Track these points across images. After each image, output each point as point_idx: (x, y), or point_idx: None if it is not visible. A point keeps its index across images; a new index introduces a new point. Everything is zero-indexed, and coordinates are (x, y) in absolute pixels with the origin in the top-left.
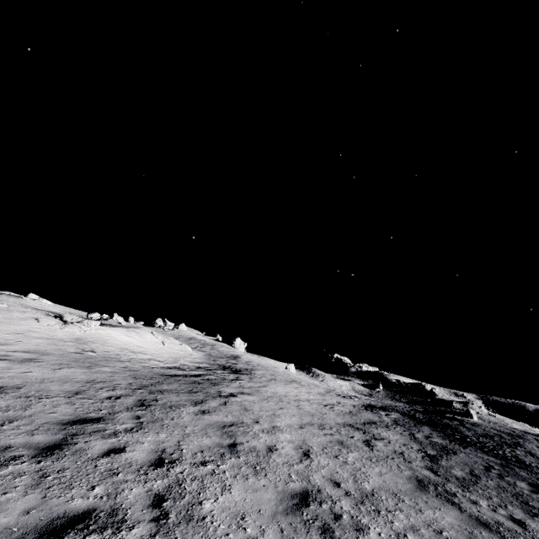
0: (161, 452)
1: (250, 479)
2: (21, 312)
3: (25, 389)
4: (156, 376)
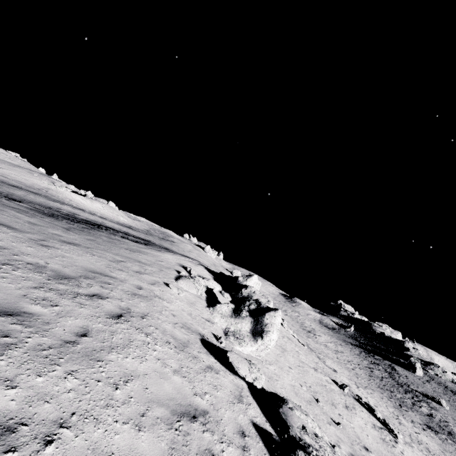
0: None
1: None
2: (41, 178)
3: None
4: (53, 199)
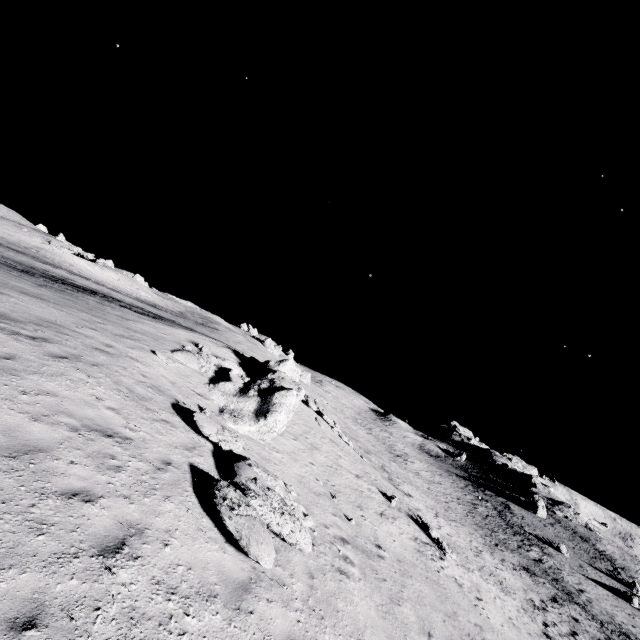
0: None
1: None
2: (32, 235)
3: None
4: (45, 261)
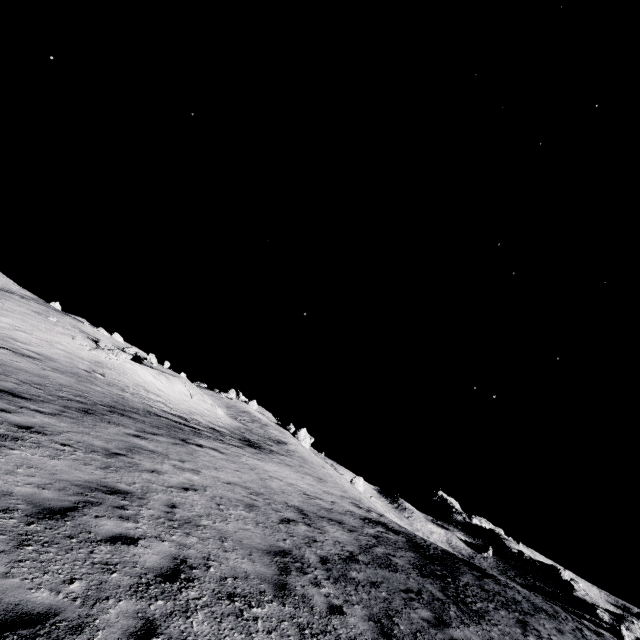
0: (39, 426)
1: (88, 466)
2: (65, 328)
3: None
4: (142, 409)
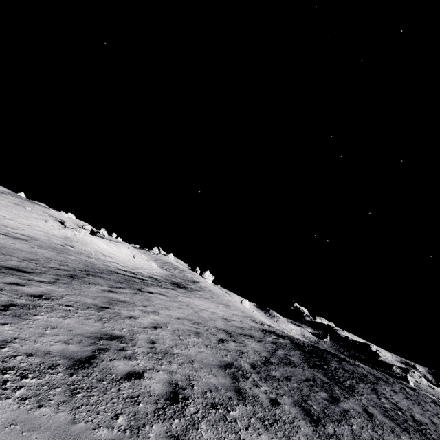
0: (46, 293)
1: (89, 320)
2: (39, 214)
3: (0, 249)
4: (106, 270)
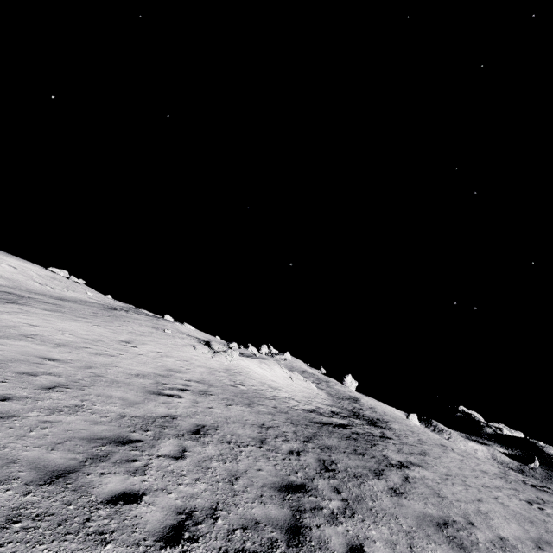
0: None
1: None
2: (181, 338)
3: (221, 431)
4: (307, 422)
